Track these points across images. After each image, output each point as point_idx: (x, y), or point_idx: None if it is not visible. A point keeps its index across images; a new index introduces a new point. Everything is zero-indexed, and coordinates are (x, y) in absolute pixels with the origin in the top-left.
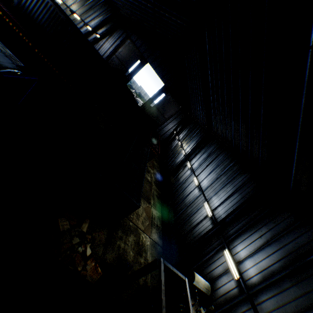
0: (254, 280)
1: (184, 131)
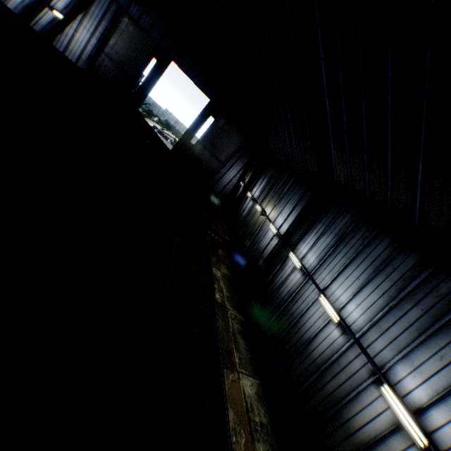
0: None
1: (259, 181)
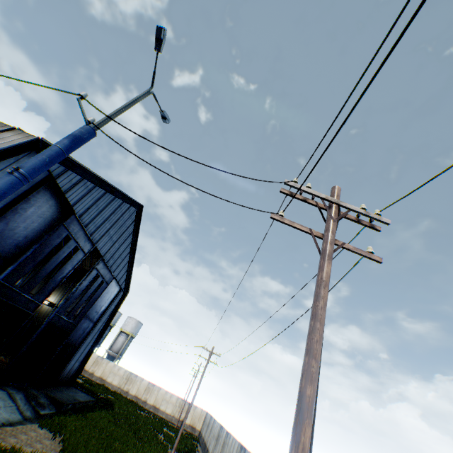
0: (20, 281)
1: None
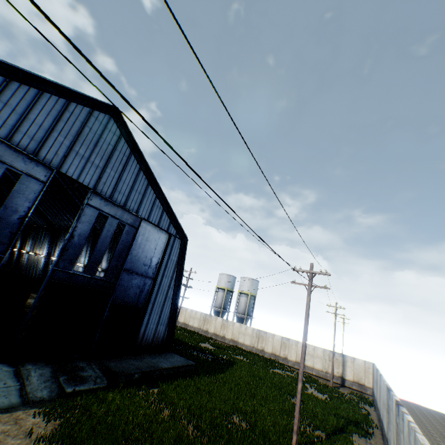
0: (107, 265)
1: (28, 242)
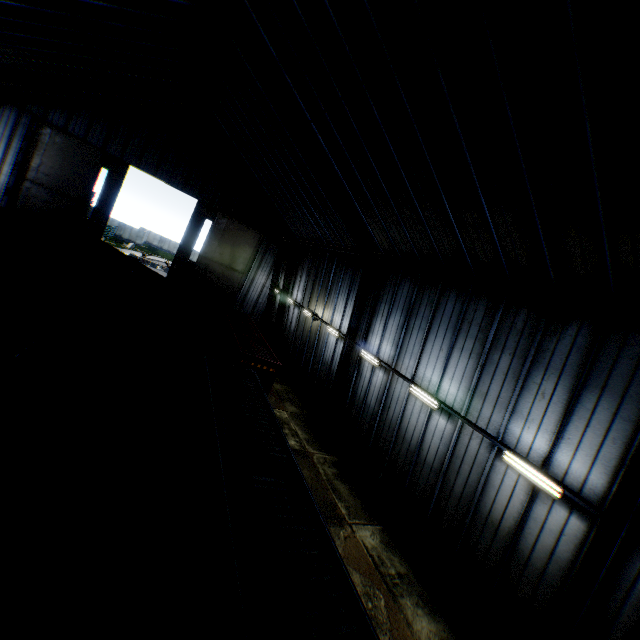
0: None
1: (297, 280)
